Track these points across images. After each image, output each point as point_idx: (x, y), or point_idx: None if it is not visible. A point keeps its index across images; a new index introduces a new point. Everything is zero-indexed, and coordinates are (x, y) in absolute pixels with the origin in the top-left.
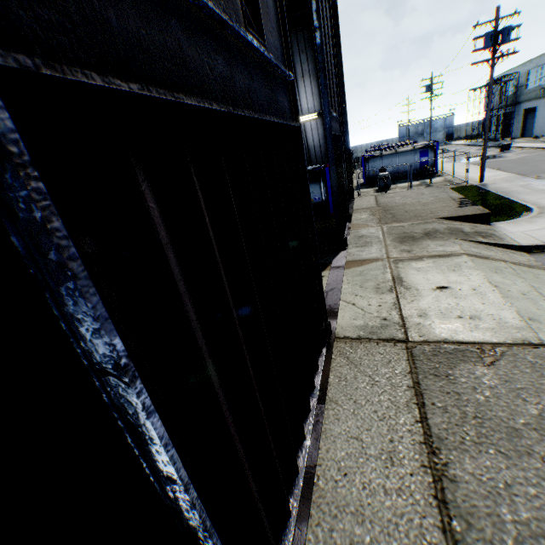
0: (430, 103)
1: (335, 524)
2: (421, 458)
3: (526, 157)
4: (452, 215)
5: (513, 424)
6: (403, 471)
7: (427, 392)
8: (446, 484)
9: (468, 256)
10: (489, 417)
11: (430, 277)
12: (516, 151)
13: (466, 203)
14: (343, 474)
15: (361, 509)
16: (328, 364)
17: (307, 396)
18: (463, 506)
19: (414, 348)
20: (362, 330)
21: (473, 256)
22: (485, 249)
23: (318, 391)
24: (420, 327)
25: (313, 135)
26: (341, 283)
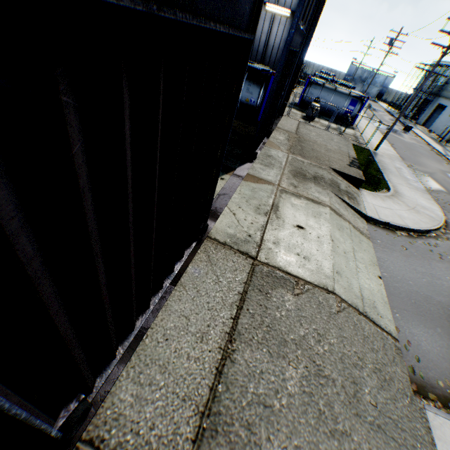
0: (384, 58)
1: (145, 370)
2: (221, 343)
3: (414, 144)
4: (340, 170)
5: (287, 337)
6: (205, 348)
7: (248, 301)
8: (228, 362)
9: (330, 210)
10: (276, 329)
11: (298, 215)
12: (412, 135)
13: (354, 165)
14: (165, 339)
15: (166, 365)
16: (192, 256)
17: (163, 280)
18: (230, 378)
19: (257, 266)
20: (229, 238)
21: (334, 211)
22: (345, 208)
23: (175, 275)
24: (269, 252)
25: (278, 34)
26: (234, 192)
